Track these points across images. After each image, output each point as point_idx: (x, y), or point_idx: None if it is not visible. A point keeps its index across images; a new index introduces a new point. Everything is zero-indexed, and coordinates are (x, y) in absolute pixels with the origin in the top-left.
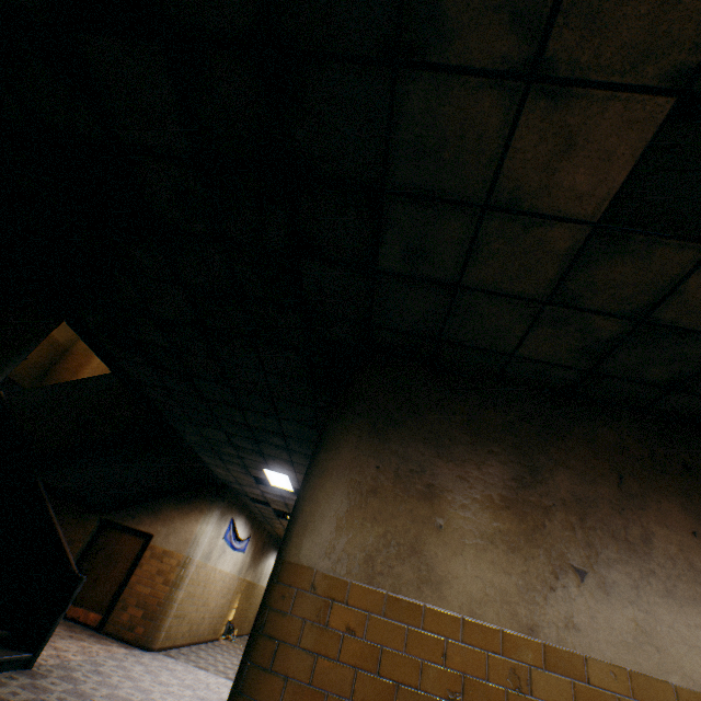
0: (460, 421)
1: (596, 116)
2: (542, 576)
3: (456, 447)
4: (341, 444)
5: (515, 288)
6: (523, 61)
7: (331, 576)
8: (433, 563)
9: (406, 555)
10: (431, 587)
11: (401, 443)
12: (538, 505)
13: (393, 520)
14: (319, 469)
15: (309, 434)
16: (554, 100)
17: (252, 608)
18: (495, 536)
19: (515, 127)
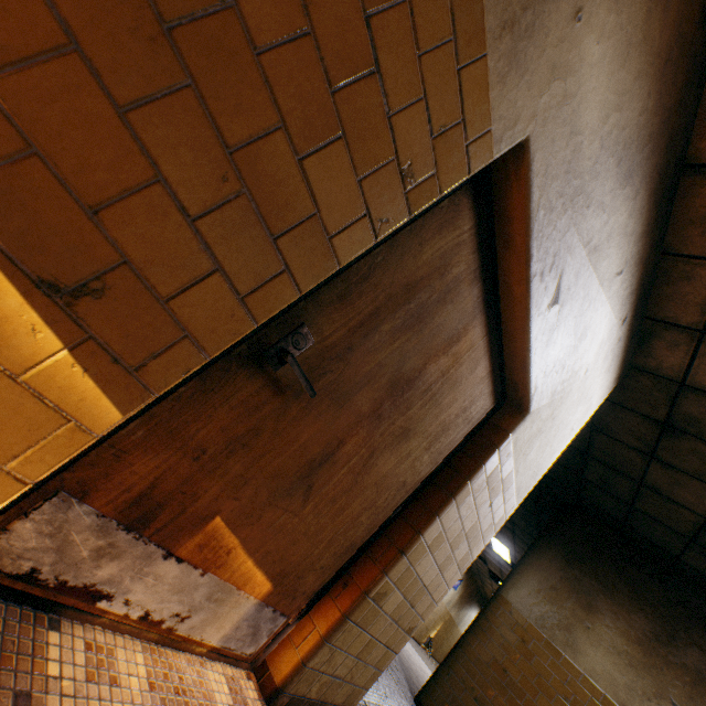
0: (627, 579)
1: (687, 480)
2: (644, 689)
3: (617, 593)
4: (543, 554)
5: (667, 523)
6: (646, 451)
7: (519, 612)
8: (576, 640)
9: (562, 628)
10: (570, 649)
11: (580, 572)
12: (662, 655)
13: (560, 608)
14: (527, 561)
15: (531, 530)
16: (664, 466)
17: (447, 642)
18: (622, 652)
19: (648, 465)
